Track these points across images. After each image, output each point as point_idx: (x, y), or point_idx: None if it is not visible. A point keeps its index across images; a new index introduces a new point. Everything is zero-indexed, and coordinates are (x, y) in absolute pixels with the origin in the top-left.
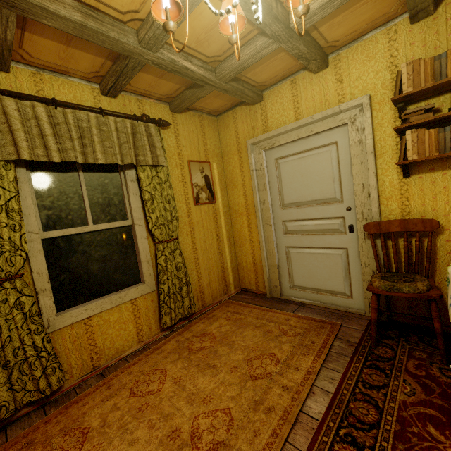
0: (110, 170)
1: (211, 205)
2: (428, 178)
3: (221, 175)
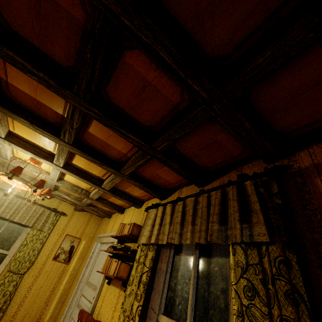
0: (22, 225)
1: (65, 264)
2: (112, 289)
3: (85, 249)
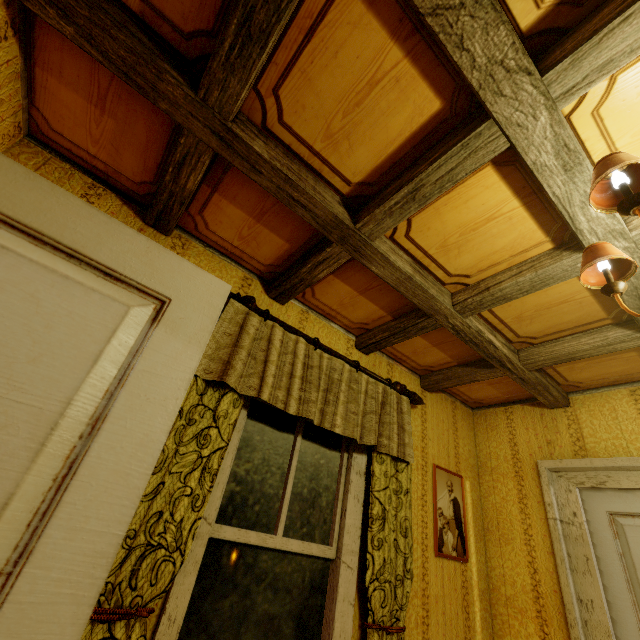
0: (331, 445)
1: (460, 565)
2: None
3: (476, 506)
